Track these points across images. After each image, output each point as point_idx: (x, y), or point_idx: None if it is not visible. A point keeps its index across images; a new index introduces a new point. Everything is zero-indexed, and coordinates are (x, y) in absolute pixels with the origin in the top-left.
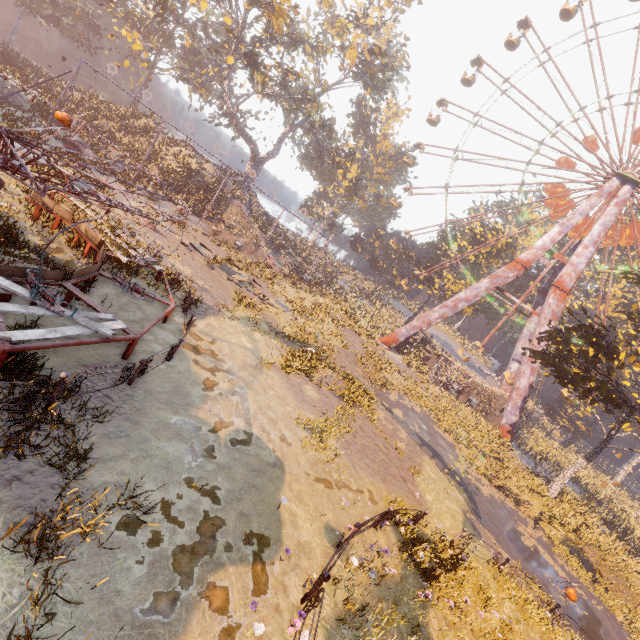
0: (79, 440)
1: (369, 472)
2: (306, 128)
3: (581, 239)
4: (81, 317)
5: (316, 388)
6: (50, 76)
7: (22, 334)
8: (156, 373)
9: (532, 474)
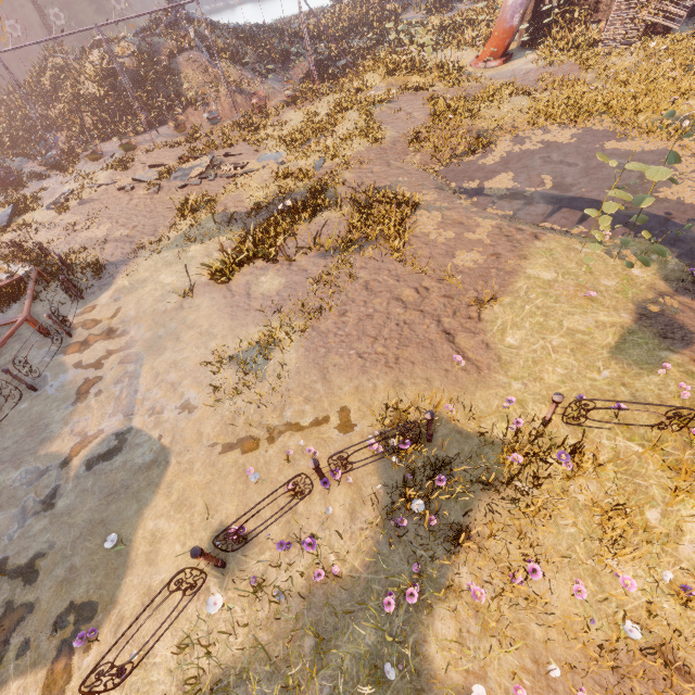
0: None
1: (359, 367)
2: None
3: None
4: None
5: (283, 269)
6: None
7: None
8: (12, 421)
9: None
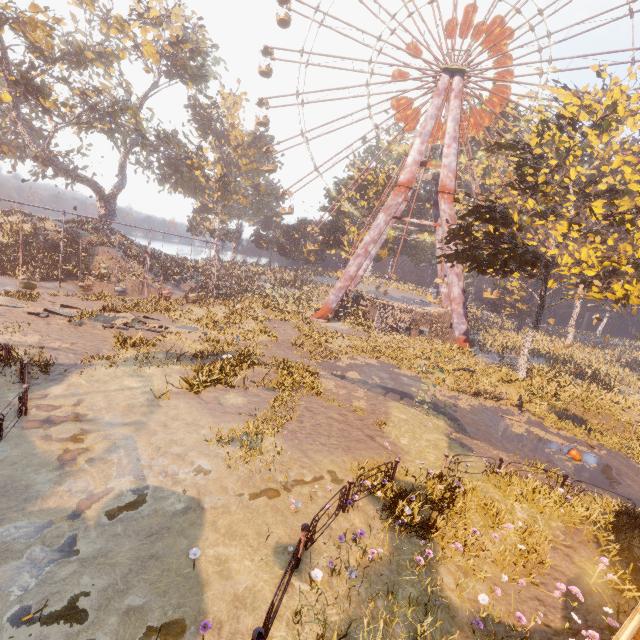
0: None
1: (327, 451)
2: (142, 145)
3: (443, 143)
4: None
5: (241, 392)
6: None
7: None
8: None
9: (500, 367)
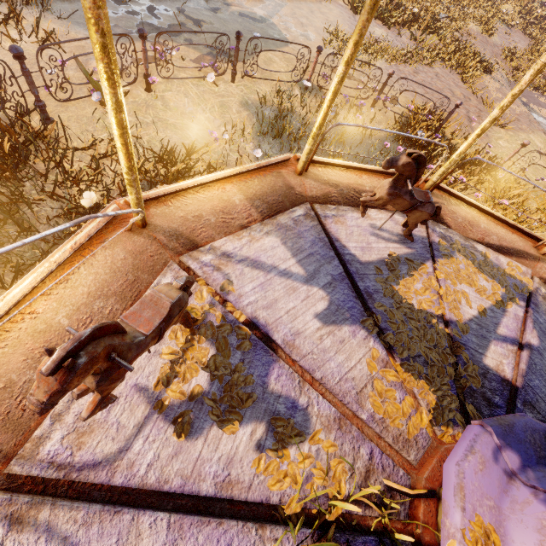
0: None
1: (411, 94)
2: None
3: None
4: None
5: (391, 34)
6: None
7: None
8: None
9: None
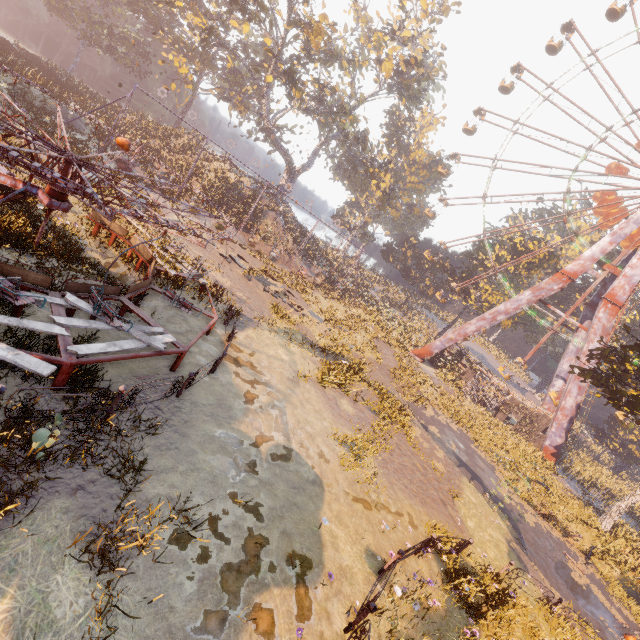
0: (134, 451)
1: (407, 493)
2: (340, 140)
3: (635, 249)
4: (136, 331)
5: (351, 402)
6: (105, 101)
7: (86, 348)
8: (201, 385)
9: (580, 502)
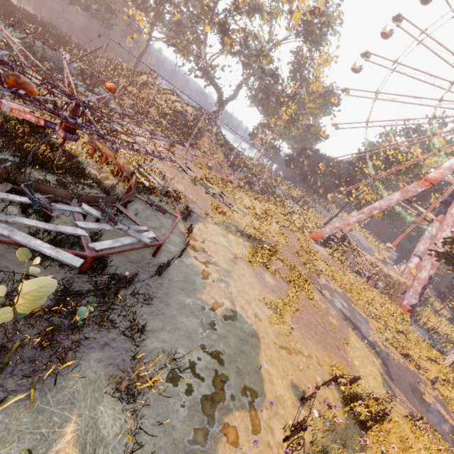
0: (137, 317)
1: (314, 342)
2: (258, 76)
3: None
4: (130, 230)
5: (272, 276)
6: (85, 48)
7: (100, 244)
8: (173, 266)
9: (427, 345)
